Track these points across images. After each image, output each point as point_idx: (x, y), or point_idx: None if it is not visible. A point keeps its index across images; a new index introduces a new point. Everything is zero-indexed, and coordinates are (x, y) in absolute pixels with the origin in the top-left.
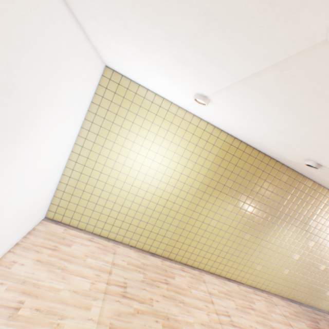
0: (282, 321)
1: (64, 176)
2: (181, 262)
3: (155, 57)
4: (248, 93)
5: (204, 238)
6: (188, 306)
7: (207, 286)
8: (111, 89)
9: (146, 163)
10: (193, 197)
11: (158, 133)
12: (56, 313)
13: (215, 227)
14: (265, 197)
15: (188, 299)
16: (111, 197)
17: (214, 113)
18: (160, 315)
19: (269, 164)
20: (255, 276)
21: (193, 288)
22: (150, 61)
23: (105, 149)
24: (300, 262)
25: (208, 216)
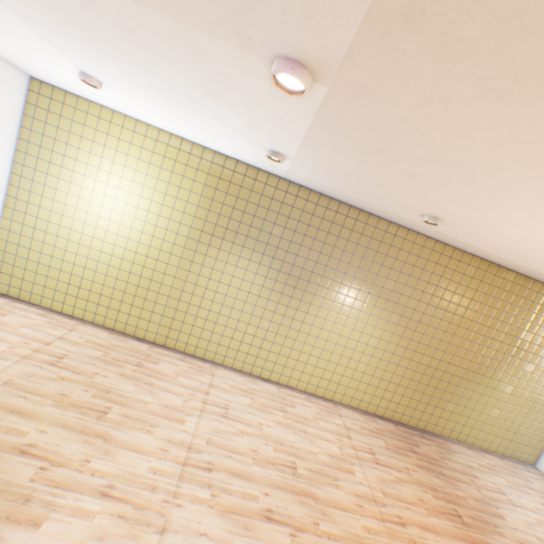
0: (336, 431)
1: (2, 230)
2: (186, 353)
3: None
4: (54, 37)
5: (215, 313)
6: (158, 388)
7: (215, 379)
8: (43, 107)
9: (108, 204)
10: (184, 250)
11: (115, 160)
12: None
13: (227, 296)
14: (297, 245)
15: (164, 384)
16: (69, 256)
17: (141, 107)
18: (98, 387)
19: (291, 192)
20: (311, 376)
21: (183, 377)
22: None
23: (49, 189)
24: (384, 351)
25: (213, 279)
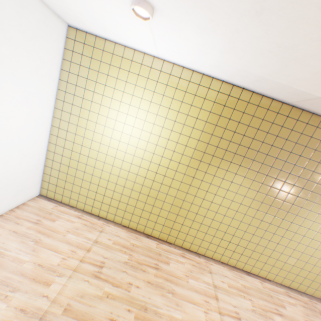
0: None
1: (49, 152)
2: (183, 247)
3: None
4: None
5: (208, 219)
6: (179, 298)
7: (214, 277)
8: (77, 51)
9: (126, 130)
10: (187, 168)
11: (134, 93)
12: (9, 284)
13: (220, 206)
14: (290, 164)
15: (181, 290)
16: (96, 171)
17: (179, 39)
18: (136, 304)
19: (291, 116)
20: (287, 272)
21: (191, 278)
22: None
23: (82, 120)
24: None
25: (210, 192)
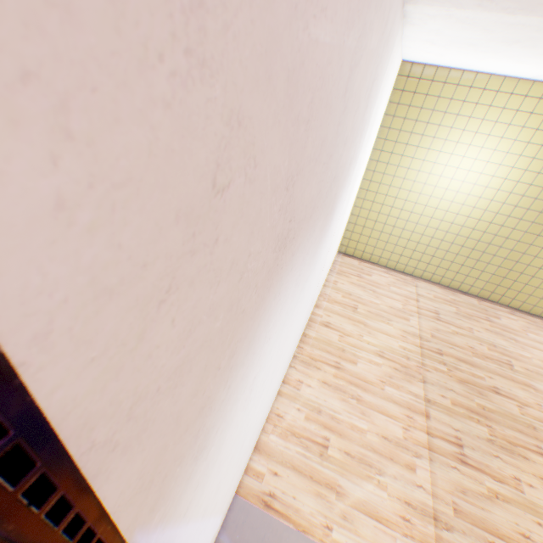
0: None
1: (353, 208)
2: (508, 306)
3: (499, 54)
4: None
5: None
6: (522, 344)
7: None
8: (408, 90)
9: (457, 176)
10: (537, 215)
11: (477, 131)
12: (382, 316)
13: None
14: None
15: (522, 340)
16: (407, 225)
17: None
18: (483, 342)
19: None
20: None
21: (529, 333)
22: (489, 56)
23: (400, 170)
24: None
25: None
